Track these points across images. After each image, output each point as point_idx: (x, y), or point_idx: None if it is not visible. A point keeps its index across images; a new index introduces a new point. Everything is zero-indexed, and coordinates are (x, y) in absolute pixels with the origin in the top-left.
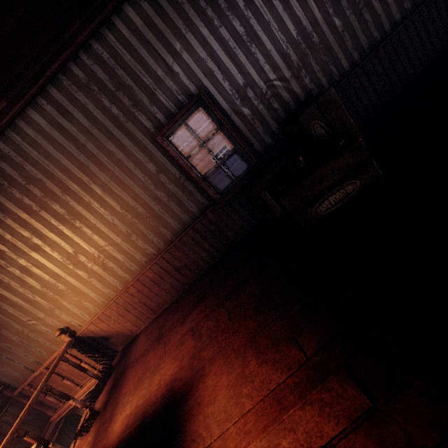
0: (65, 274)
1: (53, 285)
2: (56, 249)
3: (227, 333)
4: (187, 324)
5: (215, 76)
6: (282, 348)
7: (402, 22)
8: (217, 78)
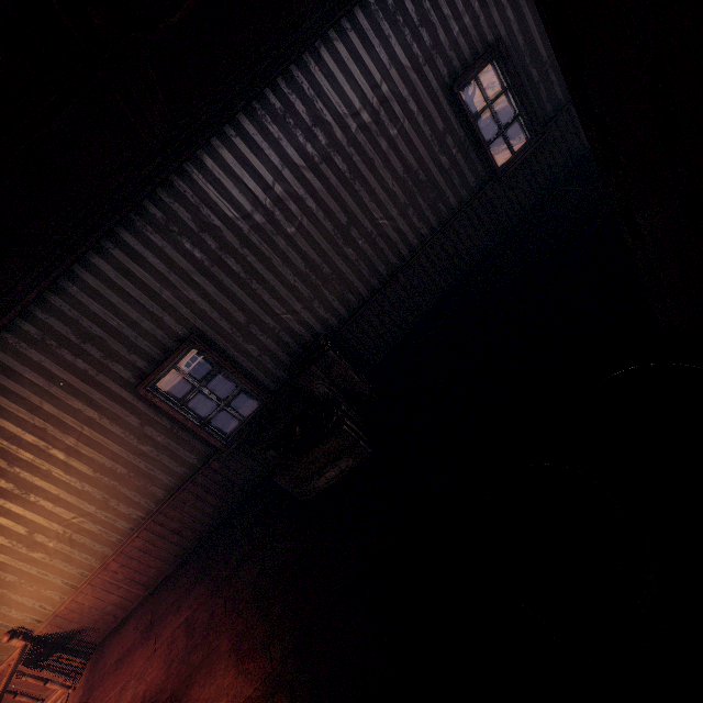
0: (16, 561)
1: None
2: (1, 532)
3: (219, 632)
4: (183, 612)
5: (210, 316)
6: (257, 657)
7: (421, 247)
8: (212, 317)
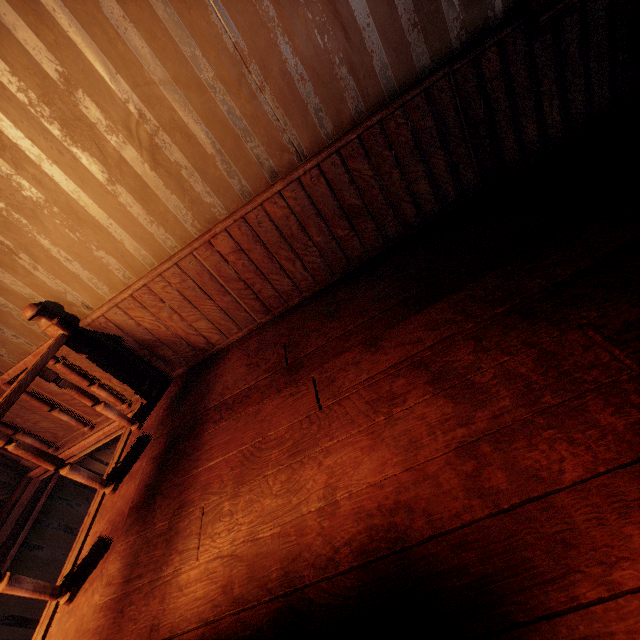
0: (38, 153)
1: (4, 179)
2: None
3: None
4: (397, 350)
5: None
6: None
7: None
8: None
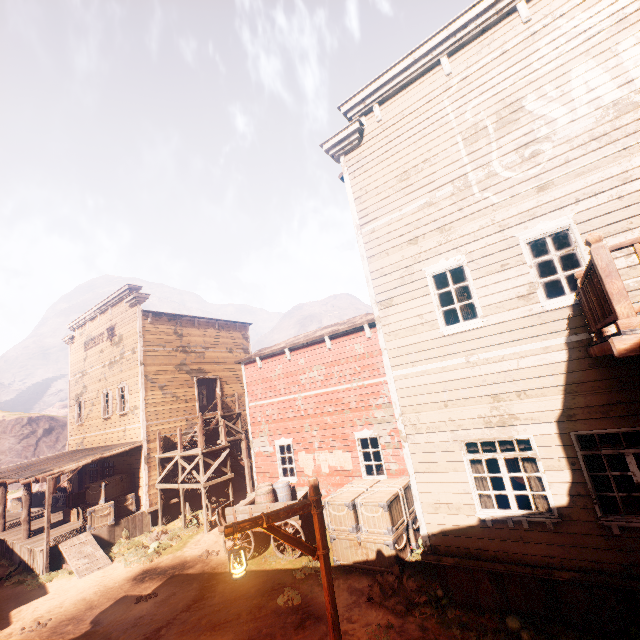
0: None
1: None
2: None
3: None
4: None
5: None
6: None
7: None
8: None
